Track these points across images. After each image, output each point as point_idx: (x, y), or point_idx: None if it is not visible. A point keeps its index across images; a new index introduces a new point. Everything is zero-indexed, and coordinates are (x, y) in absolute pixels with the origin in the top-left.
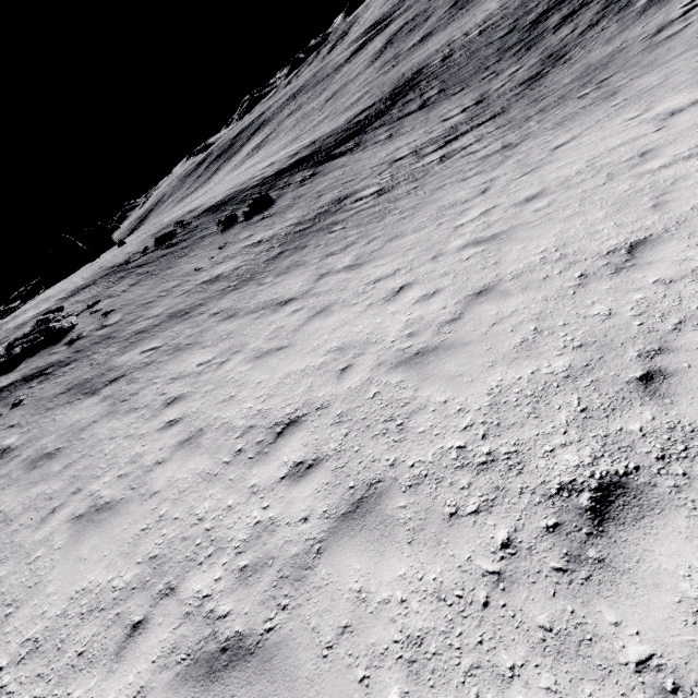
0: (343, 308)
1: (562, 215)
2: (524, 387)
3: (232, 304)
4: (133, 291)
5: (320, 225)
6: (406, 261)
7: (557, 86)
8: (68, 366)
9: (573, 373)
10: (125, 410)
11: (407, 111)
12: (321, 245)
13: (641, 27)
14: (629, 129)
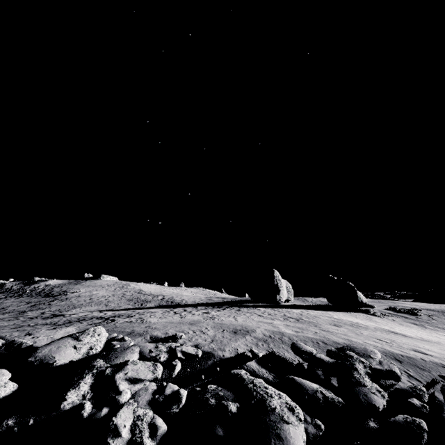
0: None
1: None
2: None
3: None
4: None
5: None
6: None
7: None
8: (413, 320)
9: None
10: (421, 329)
11: None
12: None
13: None
14: None
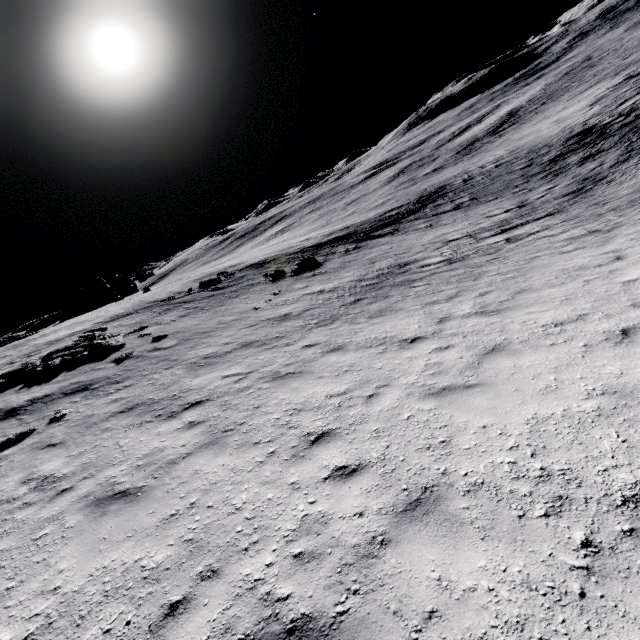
0: (534, 347)
1: None
2: None
3: (328, 338)
4: (185, 321)
5: (391, 281)
6: (582, 308)
7: (617, 195)
8: (120, 384)
9: None
10: (237, 443)
11: (441, 211)
12: (410, 296)
13: None
14: None
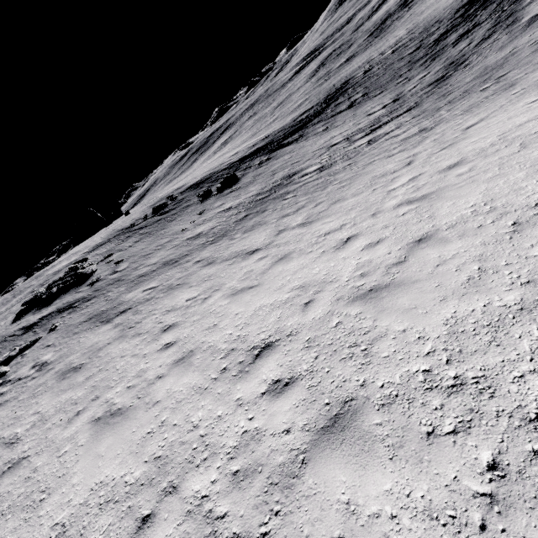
0: (300, 255)
1: (484, 177)
2: (479, 318)
3: (211, 254)
4: (137, 246)
5: (275, 194)
6: (349, 218)
7: (461, 84)
8: (89, 301)
9: (526, 306)
10: (132, 335)
11: (338, 110)
12: (277, 209)
13: (528, 36)
14: (532, 109)
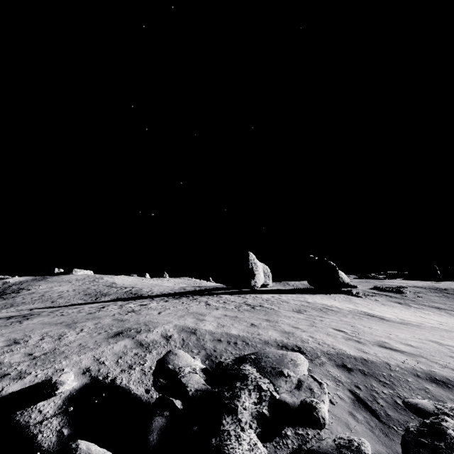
0: None
1: None
2: None
3: None
4: (434, 297)
5: None
6: None
7: None
8: (397, 298)
9: None
10: (404, 308)
11: None
12: None
13: None
14: None
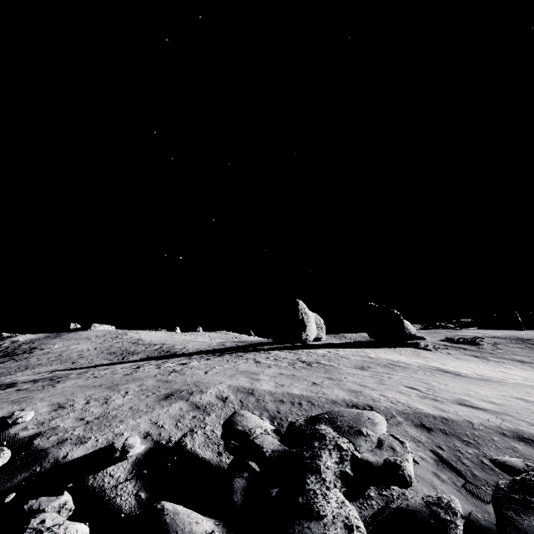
0: None
1: None
2: None
3: None
4: (515, 349)
5: None
6: None
7: None
8: (473, 351)
9: None
10: (482, 362)
11: None
12: None
13: None
14: None
